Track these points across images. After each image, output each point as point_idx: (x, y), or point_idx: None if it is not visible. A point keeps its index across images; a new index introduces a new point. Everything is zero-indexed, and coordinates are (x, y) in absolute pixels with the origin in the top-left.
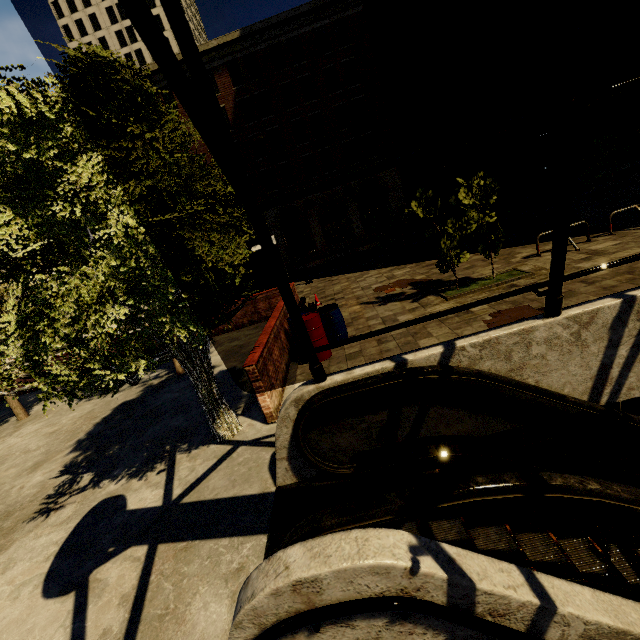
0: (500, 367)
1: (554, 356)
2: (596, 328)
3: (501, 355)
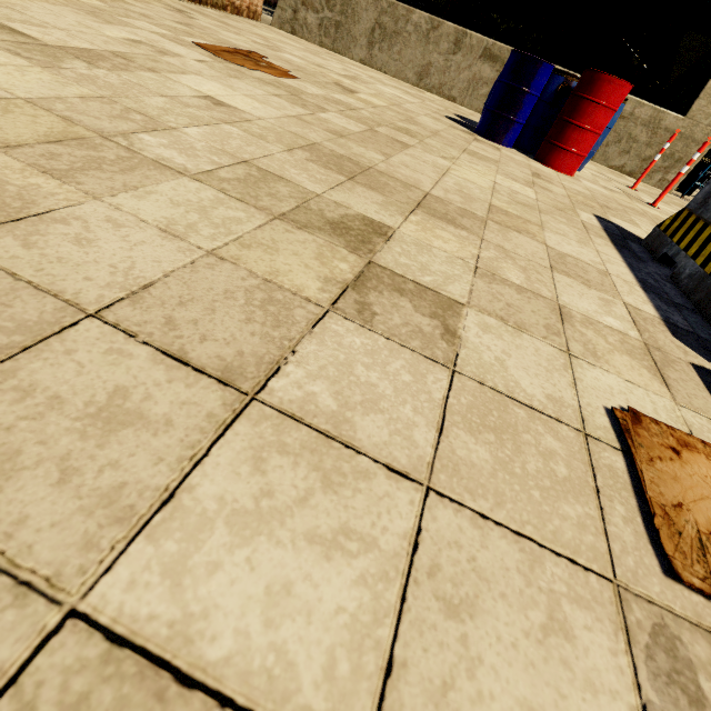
0: None
1: None
2: None
3: None
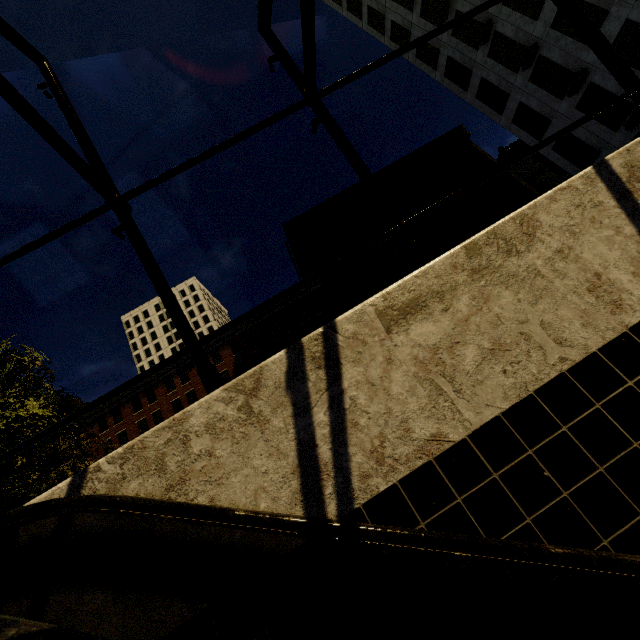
0: (153, 486)
1: (226, 448)
2: (269, 392)
3: (151, 465)
